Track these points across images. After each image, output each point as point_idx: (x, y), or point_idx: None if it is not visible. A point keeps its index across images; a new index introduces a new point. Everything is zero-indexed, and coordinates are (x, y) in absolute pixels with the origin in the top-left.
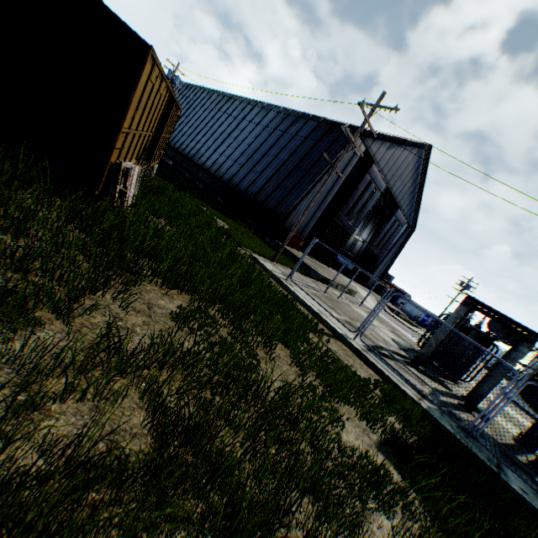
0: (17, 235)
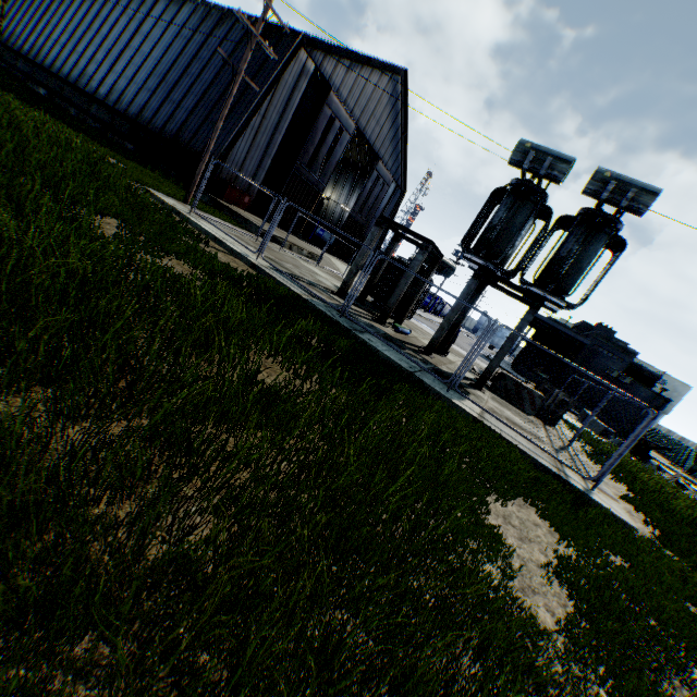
0: None
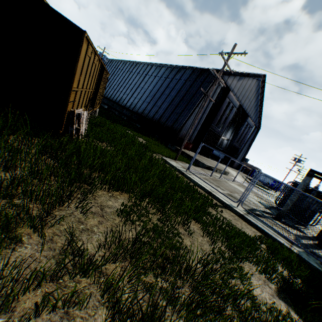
0: (6, 170)
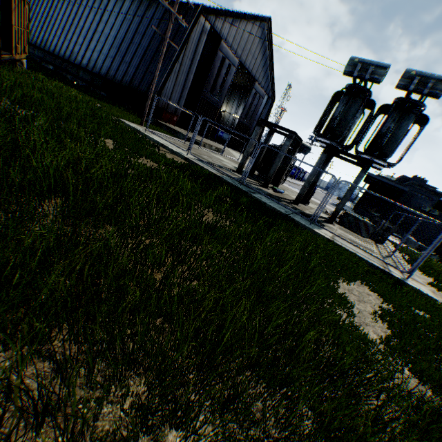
0: None
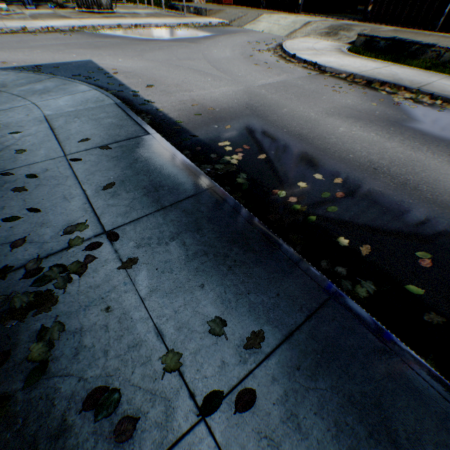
0: None
